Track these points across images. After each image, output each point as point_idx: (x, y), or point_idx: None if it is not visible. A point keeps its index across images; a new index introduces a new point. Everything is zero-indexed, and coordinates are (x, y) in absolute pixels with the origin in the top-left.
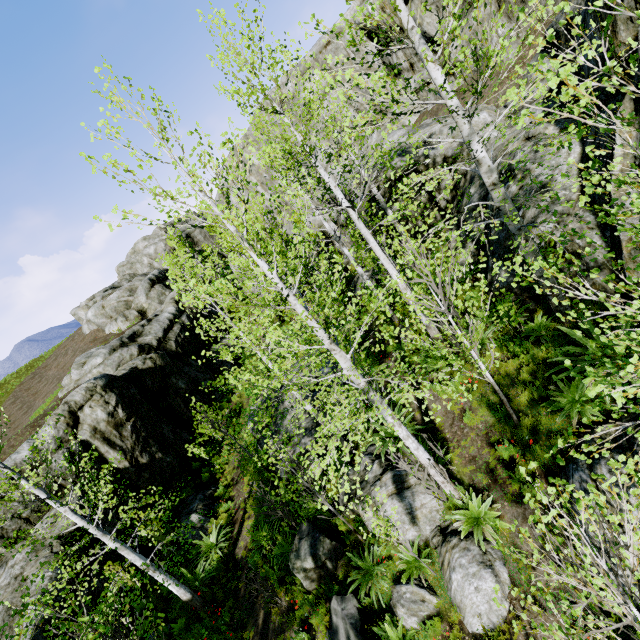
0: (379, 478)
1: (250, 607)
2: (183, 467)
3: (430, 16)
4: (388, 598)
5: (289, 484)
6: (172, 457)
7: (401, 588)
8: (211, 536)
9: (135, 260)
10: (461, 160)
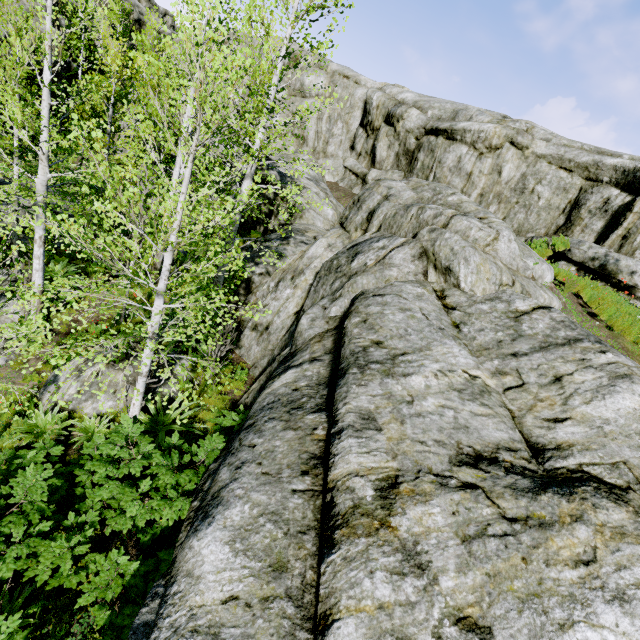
0: (3, 280)
1: None
2: None
3: (384, 144)
4: None
5: None
6: None
7: None
8: None
9: None
10: (297, 215)
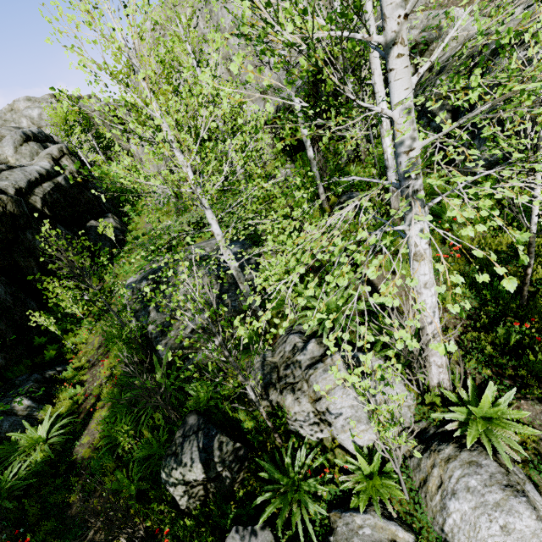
0: (321, 359)
1: (82, 534)
2: (20, 341)
3: None
4: (323, 531)
5: (170, 367)
6: (4, 325)
7: (354, 519)
8: (40, 428)
9: (10, 118)
10: (433, 49)
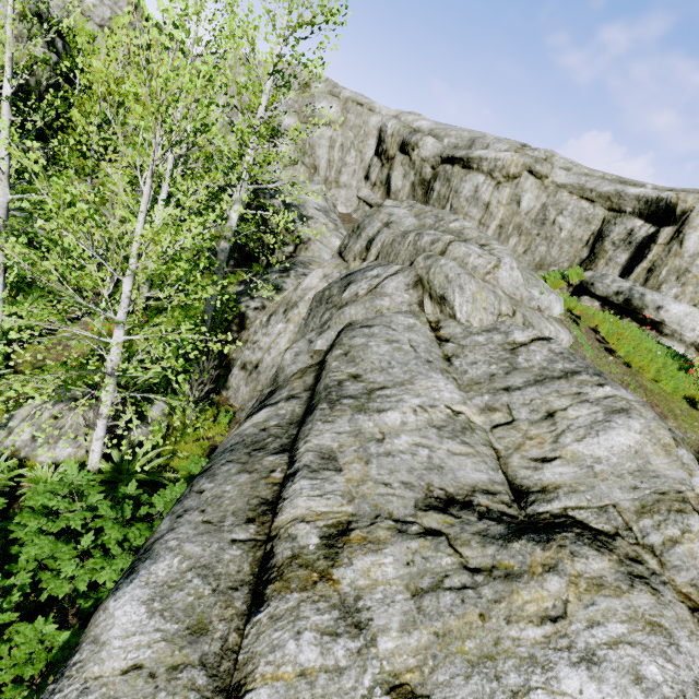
0: None
1: None
2: None
3: (399, 174)
4: None
5: None
6: None
7: None
8: None
9: None
10: (302, 247)
